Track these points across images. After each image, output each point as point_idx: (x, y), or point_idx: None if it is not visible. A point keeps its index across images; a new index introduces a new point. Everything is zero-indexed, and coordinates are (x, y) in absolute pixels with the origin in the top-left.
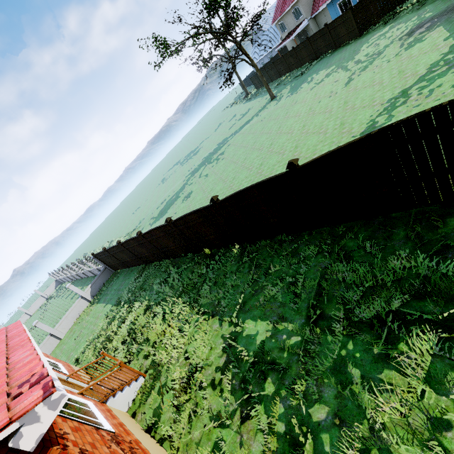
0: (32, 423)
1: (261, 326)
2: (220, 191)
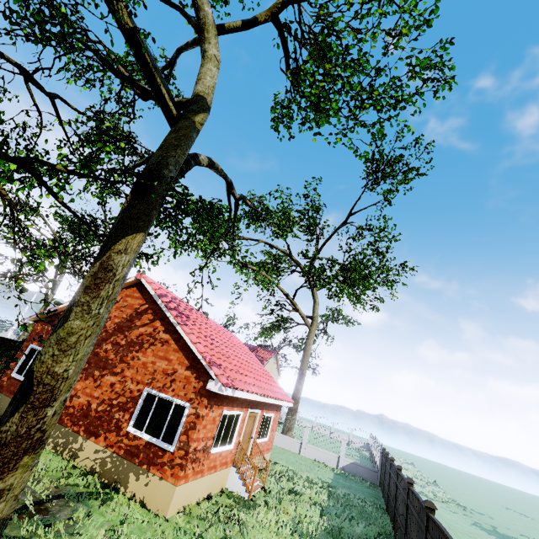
0: (215, 384)
1: None
2: None
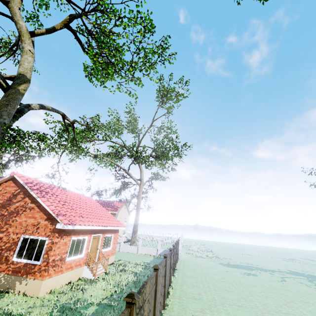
0: (60, 224)
1: (90, 311)
2: (246, 289)
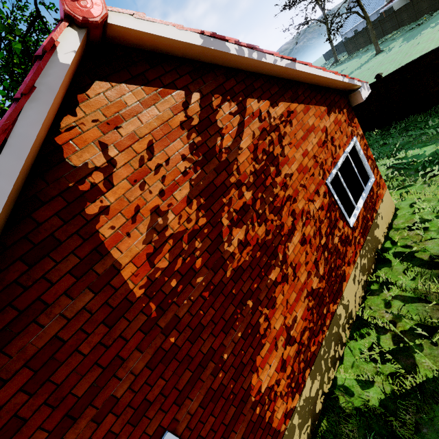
0: (363, 89)
1: (428, 148)
2: None
